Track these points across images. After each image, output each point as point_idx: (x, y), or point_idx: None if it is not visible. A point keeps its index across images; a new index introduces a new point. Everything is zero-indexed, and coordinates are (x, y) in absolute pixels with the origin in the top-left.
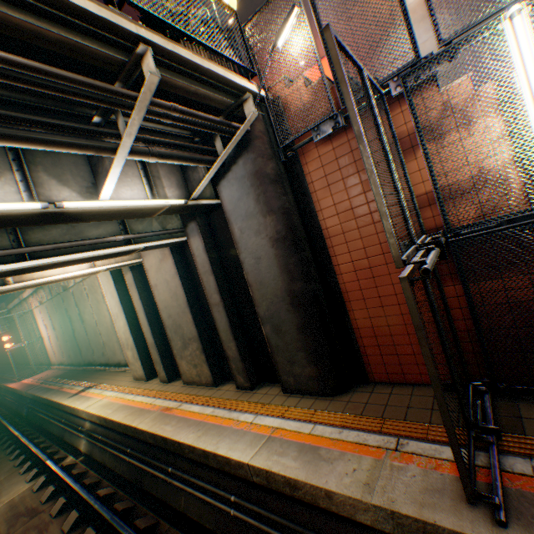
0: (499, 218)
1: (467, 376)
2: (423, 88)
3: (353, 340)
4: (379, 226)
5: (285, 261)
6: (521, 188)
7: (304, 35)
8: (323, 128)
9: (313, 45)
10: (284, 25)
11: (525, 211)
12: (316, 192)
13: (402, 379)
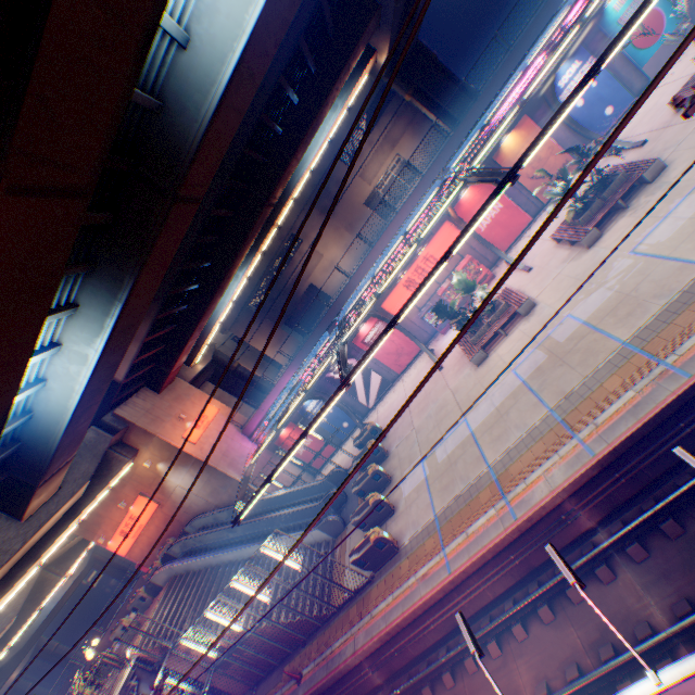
0: (219, 661)
1: (250, 684)
2: (180, 642)
3: (225, 691)
4: (201, 665)
5: (183, 694)
6: (218, 649)
7: (114, 491)
8: (162, 658)
9: (141, 648)
10: (127, 654)
11: (221, 658)
12: (176, 666)
13: (245, 689)
